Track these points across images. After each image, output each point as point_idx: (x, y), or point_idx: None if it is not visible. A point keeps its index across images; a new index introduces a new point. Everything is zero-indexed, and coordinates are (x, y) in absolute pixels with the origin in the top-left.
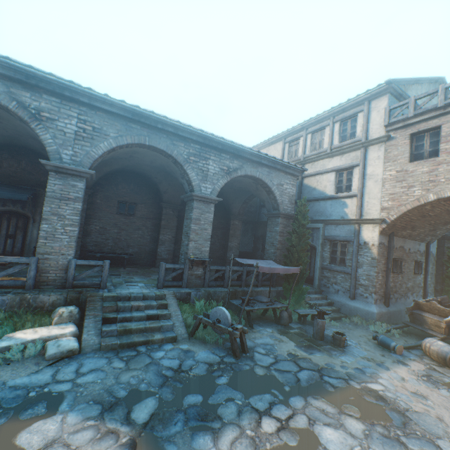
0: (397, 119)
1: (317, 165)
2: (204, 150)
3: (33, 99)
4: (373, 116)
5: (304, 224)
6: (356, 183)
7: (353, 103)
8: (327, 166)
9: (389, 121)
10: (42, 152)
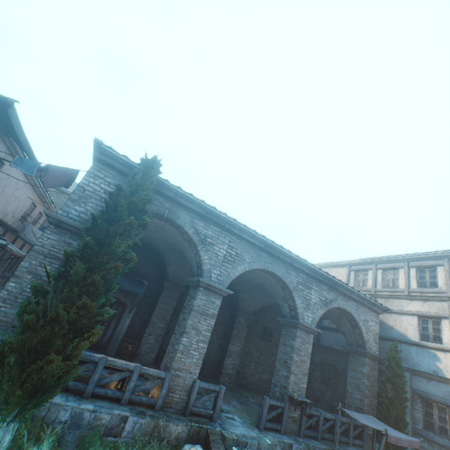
0: None
1: (392, 303)
2: (309, 280)
3: (204, 227)
4: None
5: (400, 374)
6: (448, 337)
7: (430, 256)
8: (405, 308)
9: None
10: (161, 251)
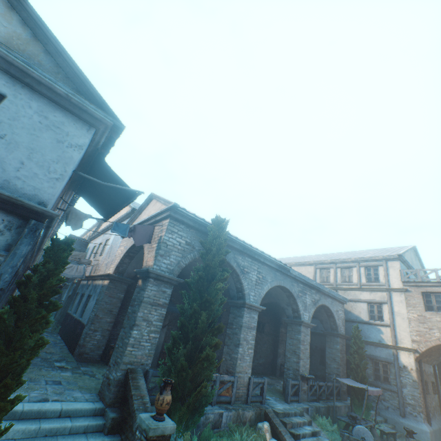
0: (410, 279)
1: (349, 293)
2: (304, 288)
3: (242, 260)
4: (390, 271)
5: (362, 347)
6: (387, 316)
7: (374, 258)
8: (359, 297)
9: (404, 279)
10: (186, 272)
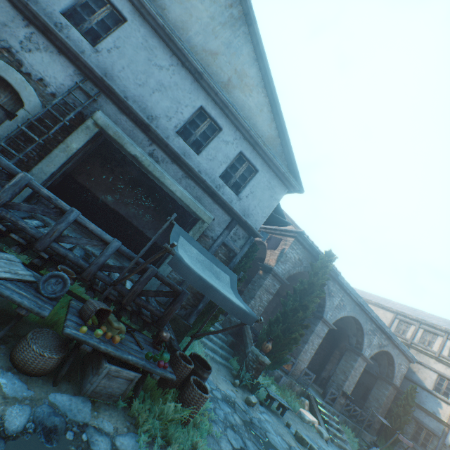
0: None
1: (422, 357)
2: (376, 329)
3: (332, 285)
4: None
5: (411, 405)
6: None
7: None
8: (431, 364)
9: None
10: None
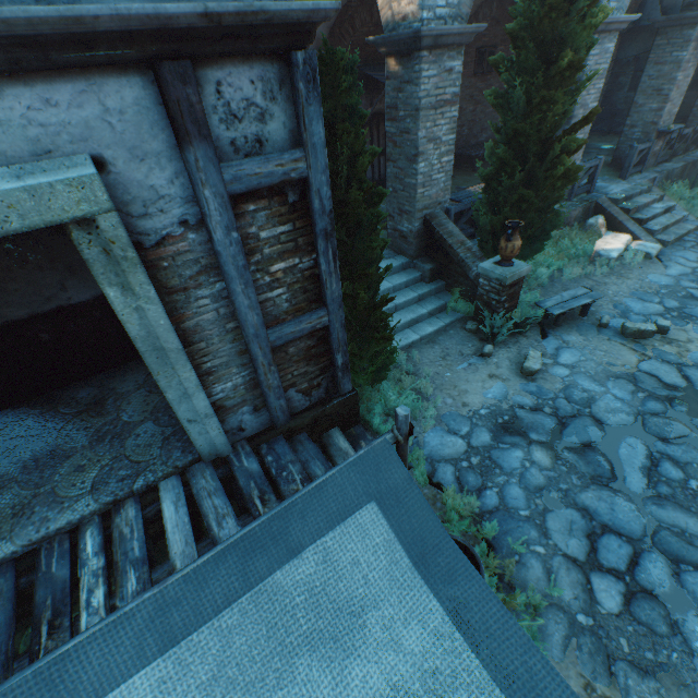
0: None
1: None
2: None
3: None
4: None
5: None
6: None
7: None
8: None
9: None
10: None
